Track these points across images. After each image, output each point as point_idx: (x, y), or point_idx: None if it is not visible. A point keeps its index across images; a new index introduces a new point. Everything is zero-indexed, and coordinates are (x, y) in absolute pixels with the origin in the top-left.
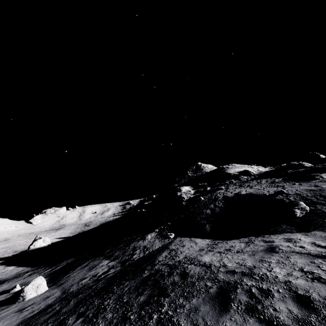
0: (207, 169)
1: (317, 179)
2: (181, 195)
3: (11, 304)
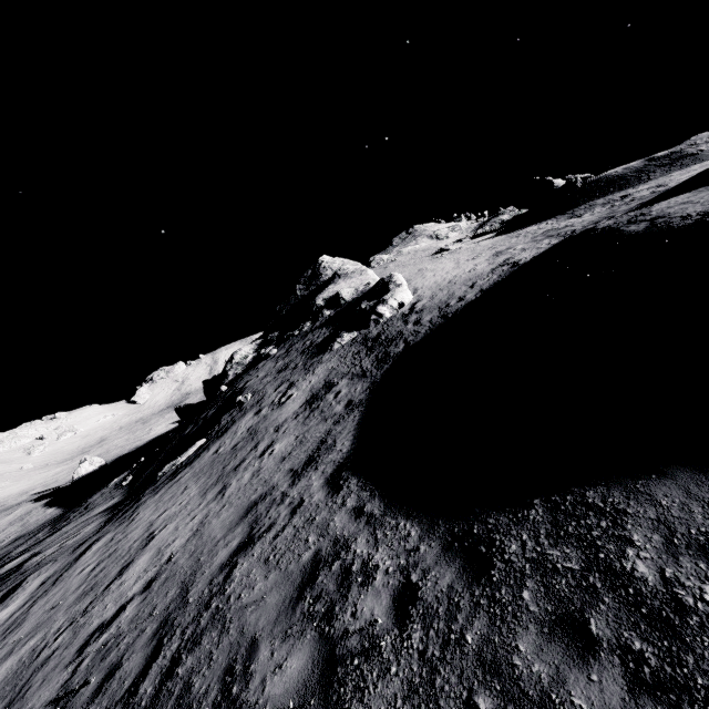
0: (328, 275)
1: (326, 351)
2: (229, 371)
3: None
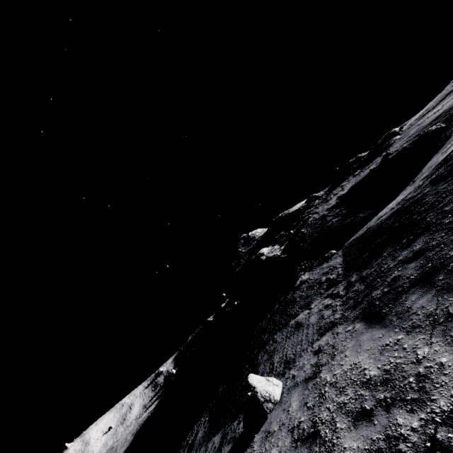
0: (259, 234)
1: (393, 142)
2: (269, 256)
3: (264, 424)
